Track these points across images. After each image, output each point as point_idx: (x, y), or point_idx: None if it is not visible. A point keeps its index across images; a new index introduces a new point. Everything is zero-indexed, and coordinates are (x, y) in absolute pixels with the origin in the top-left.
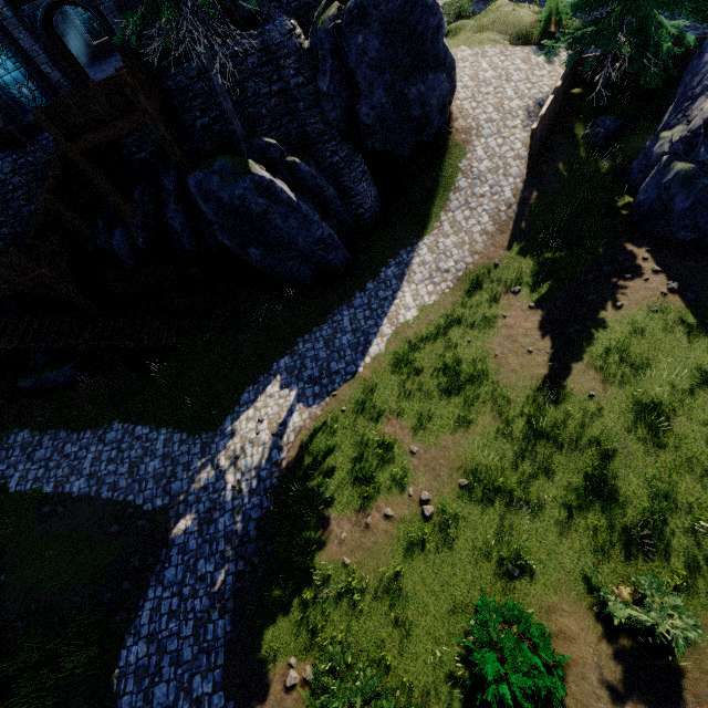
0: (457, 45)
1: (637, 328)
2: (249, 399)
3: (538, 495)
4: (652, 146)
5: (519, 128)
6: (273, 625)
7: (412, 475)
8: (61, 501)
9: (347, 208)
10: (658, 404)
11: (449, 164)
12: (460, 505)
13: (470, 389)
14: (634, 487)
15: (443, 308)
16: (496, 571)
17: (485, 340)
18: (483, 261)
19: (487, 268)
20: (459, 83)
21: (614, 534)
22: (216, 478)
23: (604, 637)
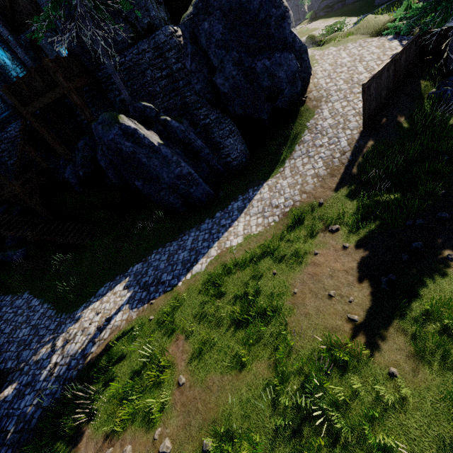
0: (327, 47)
1: None
2: (102, 293)
3: None
4: None
5: None
6: None
7: (167, 411)
8: None
9: (219, 157)
10: None
11: (299, 123)
12: None
13: (256, 326)
14: None
15: (263, 238)
16: None
17: (289, 274)
18: (310, 200)
19: (311, 206)
20: (320, 68)
21: None
22: (47, 355)
23: None
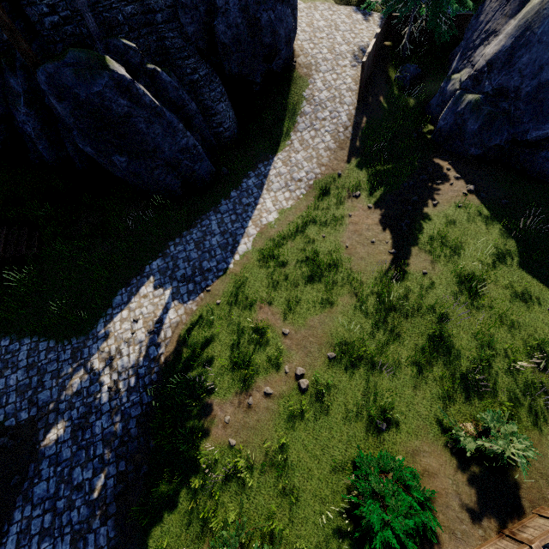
0: None
1: (450, 219)
2: (122, 301)
3: (393, 357)
4: (446, 86)
5: (348, 67)
6: (162, 520)
7: (286, 354)
8: None
9: (209, 126)
10: (473, 276)
11: (295, 92)
12: (331, 374)
13: (329, 276)
14: (465, 341)
15: (299, 210)
16: (367, 428)
17: (336, 235)
18: (329, 172)
19: (332, 177)
20: (298, 27)
21: (457, 381)
22: (90, 382)
23: (459, 468)
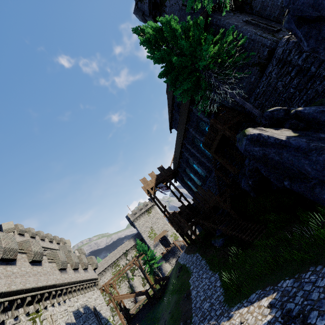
0: None
1: None
2: (251, 299)
3: None
4: None
5: None
6: None
7: None
8: (188, 295)
9: None
10: None
11: None
12: None
13: None
14: None
15: None
16: None
17: None
18: None
19: None
20: None
21: None
22: None
23: None
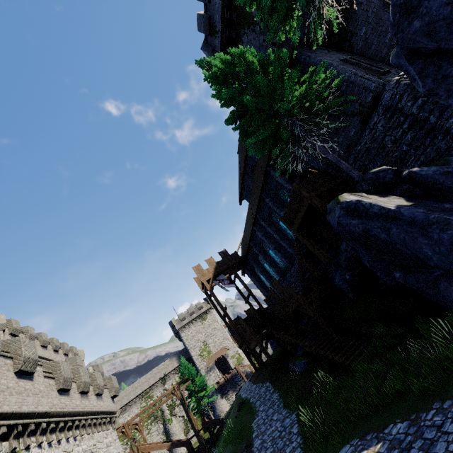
0: None
1: None
2: None
3: None
4: None
5: None
6: None
7: None
8: (249, 447)
9: None
10: None
11: None
12: None
13: None
14: None
15: None
16: None
17: None
18: None
19: None
20: None
21: None
22: None
23: None
